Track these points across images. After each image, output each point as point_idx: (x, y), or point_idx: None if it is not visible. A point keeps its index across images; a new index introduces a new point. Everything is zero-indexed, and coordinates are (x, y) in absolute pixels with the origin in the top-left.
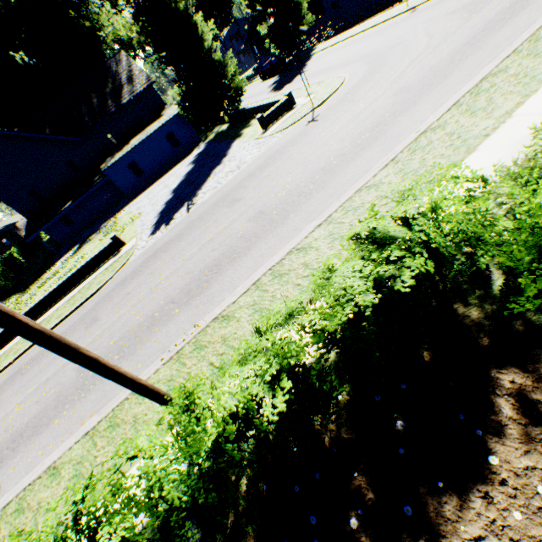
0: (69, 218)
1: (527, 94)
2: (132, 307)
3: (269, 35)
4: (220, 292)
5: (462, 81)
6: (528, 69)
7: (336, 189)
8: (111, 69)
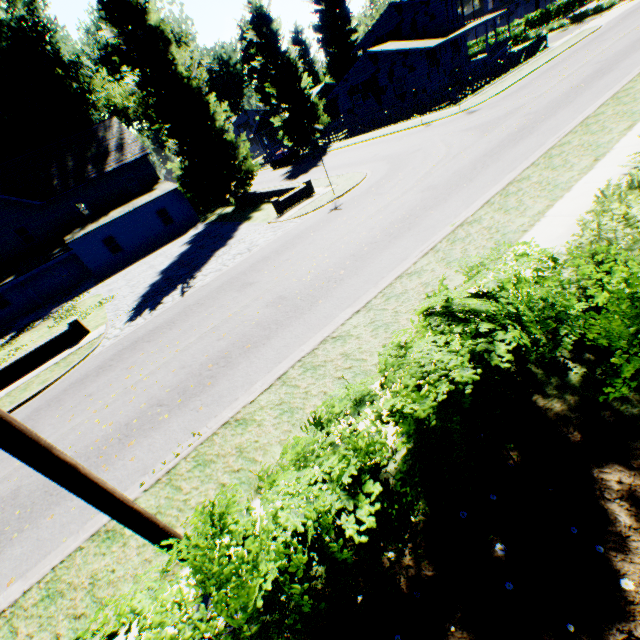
0: (4, 299)
1: (554, 199)
2: (95, 413)
3: (283, 128)
4: (231, 390)
5: (489, 185)
6: (550, 179)
7: (372, 275)
8: (97, 134)
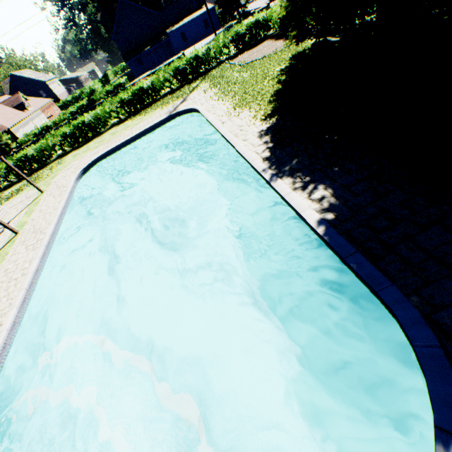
0: (141, 61)
1: None
2: None
3: None
4: None
5: None
6: None
7: None
8: None
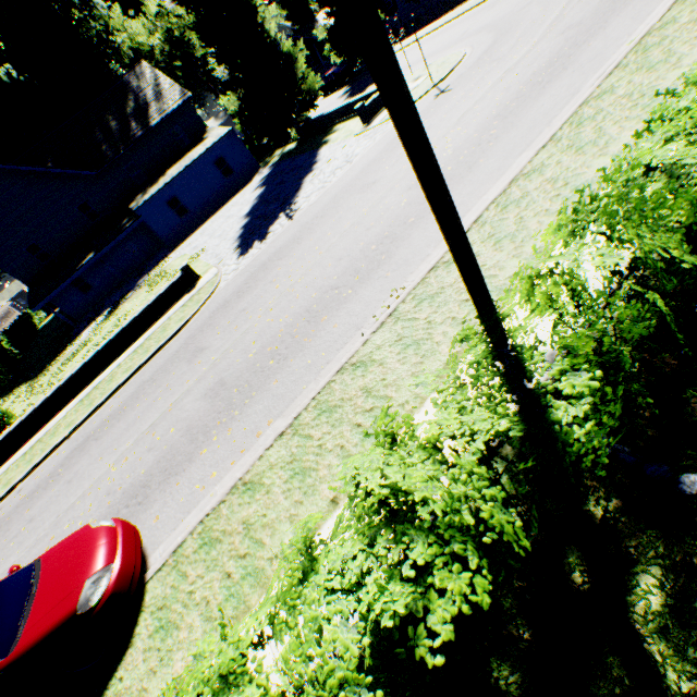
0: (84, 283)
1: None
2: (261, 317)
3: (330, 40)
4: (415, 253)
5: None
6: None
7: (538, 120)
8: (131, 85)
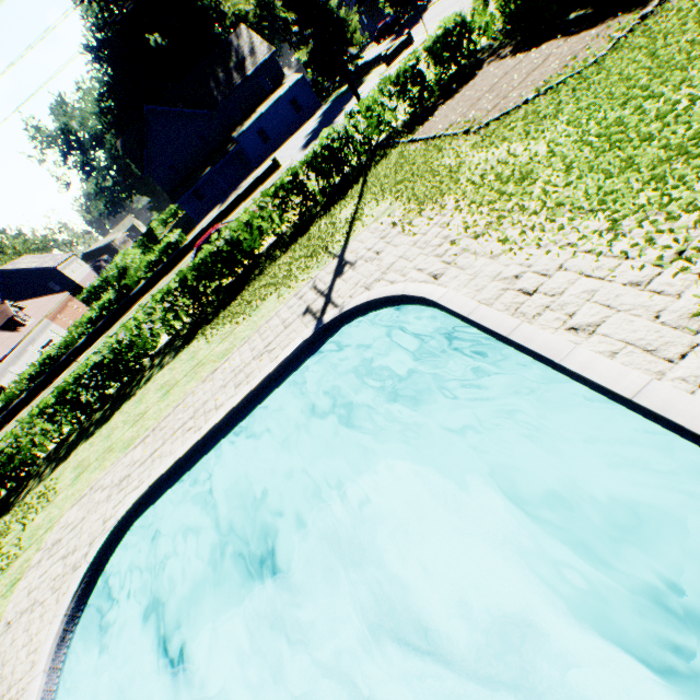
0: (200, 194)
1: None
2: None
3: None
4: None
5: None
6: None
7: None
8: (233, 44)
